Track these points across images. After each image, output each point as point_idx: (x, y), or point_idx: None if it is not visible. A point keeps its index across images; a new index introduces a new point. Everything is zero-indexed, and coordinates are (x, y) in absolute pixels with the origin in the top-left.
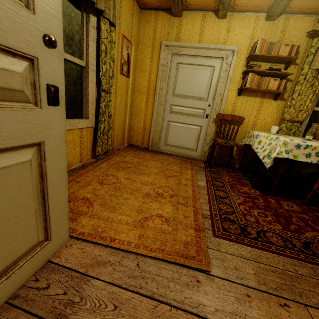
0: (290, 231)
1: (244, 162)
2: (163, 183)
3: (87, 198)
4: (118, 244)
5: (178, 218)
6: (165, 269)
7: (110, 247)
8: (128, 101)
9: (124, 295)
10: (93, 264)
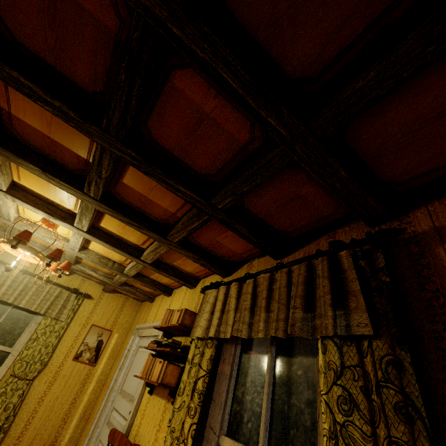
0: None
1: None
2: None
3: None
4: None
5: None
6: None
7: None
8: (84, 397)
9: None
10: None
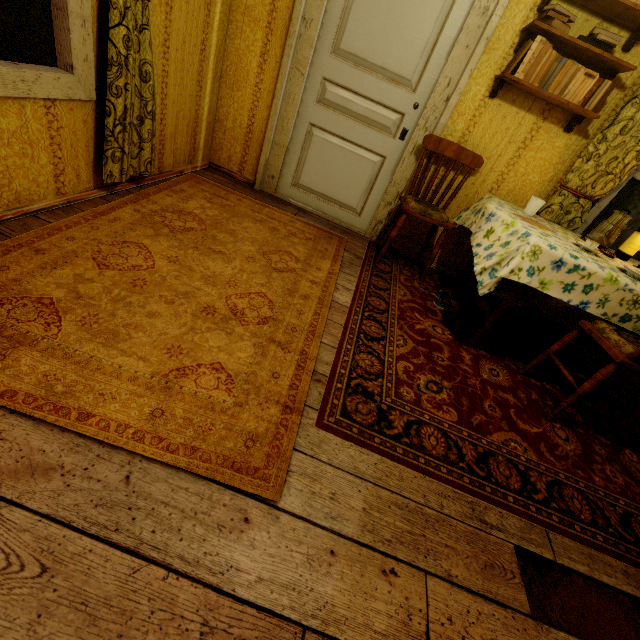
0: (470, 426)
1: (451, 260)
2: (255, 286)
3: (53, 300)
4: (94, 429)
5: (256, 377)
6: (186, 492)
7: (74, 434)
8: (212, 38)
9: (74, 544)
10: (19, 471)
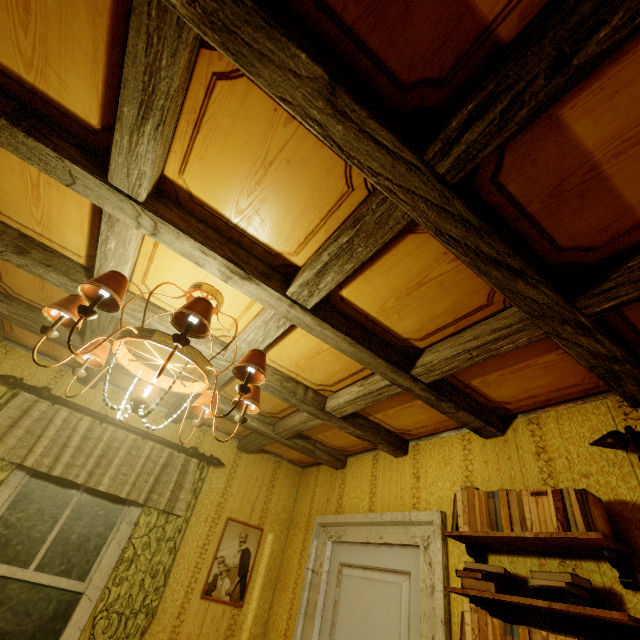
0: None
1: None
2: None
3: None
4: None
5: None
6: None
7: None
8: None
9: None
10: None
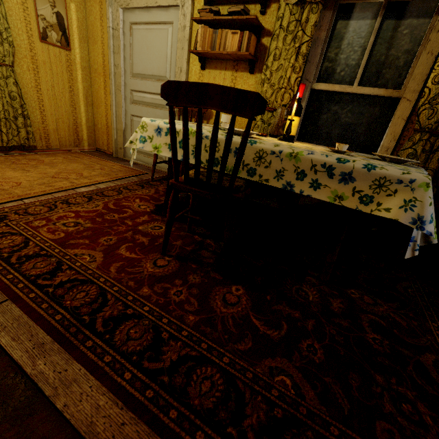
0: (61, 242)
1: None
2: (22, 180)
3: None
4: None
5: None
6: None
7: None
8: (78, 86)
9: None
10: None
